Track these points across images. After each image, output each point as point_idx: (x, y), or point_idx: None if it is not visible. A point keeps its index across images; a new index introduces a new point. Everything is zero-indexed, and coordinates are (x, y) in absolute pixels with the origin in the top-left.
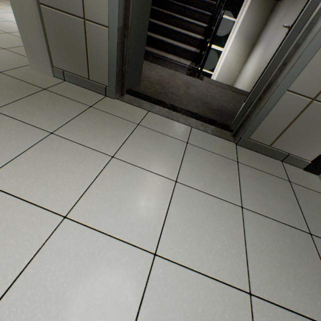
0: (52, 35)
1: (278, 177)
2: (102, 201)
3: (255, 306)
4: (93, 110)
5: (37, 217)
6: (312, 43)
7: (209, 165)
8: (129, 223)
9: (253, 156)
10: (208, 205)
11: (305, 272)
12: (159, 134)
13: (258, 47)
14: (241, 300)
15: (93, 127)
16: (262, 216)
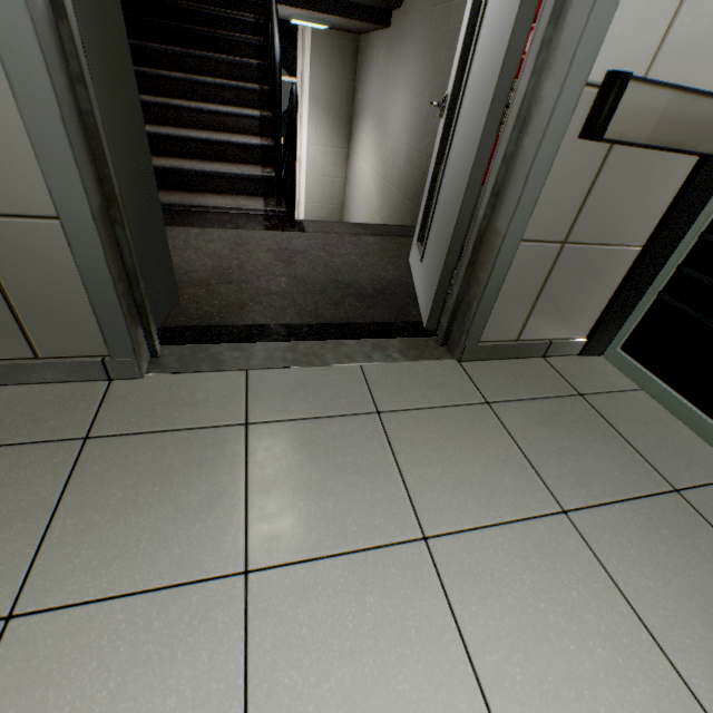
0: None
1: (561, 396)
2: None
3: None
4: (100, 445)
5: None
6: (540, 155)
7: (453, 445)
8: None
9: (500, 373)
10: (518, 555)
11: None
12: (310, 425)
13: (362, 125)
14: None
15: (132, 506)
16: (603, 508)
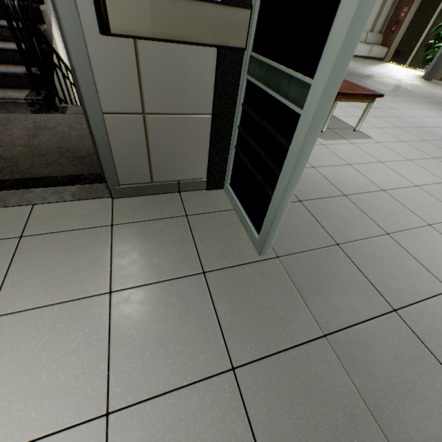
0: None
1: (171, 217)
2: None
3: (114, 425)
4: None
5: None
6: (72, 47)
7: (62, 255)
8: None
9: (138, 205)
10: (52, 323)
11: (191, 328)
12: None
13: None
14: (91, 434)
15: None
16: (141, 288)
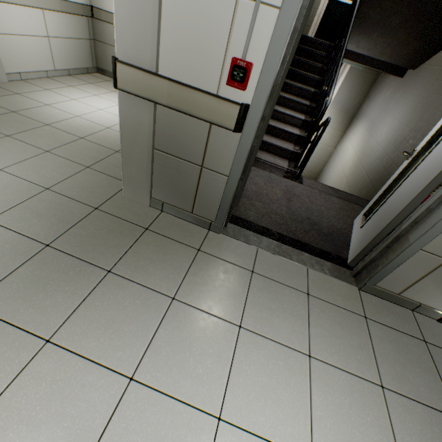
0: (160, 173)
1: (411, 336)
2: (246, 393)
3: None
4: (202, 255)
5: (195, 421)
6: None
7: (338, 327)
8: (279, 421)
9: (380, 306)
10: (348, 388)
11: None
12: (276, 284)
13: (359, 124)
14: None
15: (209, 282)
16: (405, 398)
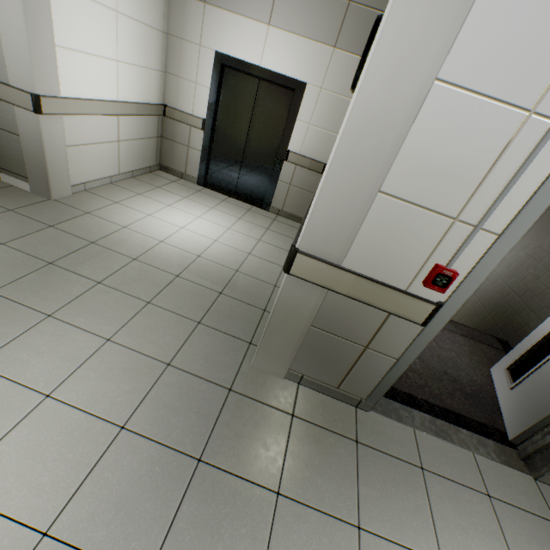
0: (308, 347)
1: None
2: None
3: None
4: (363, 449)
5: None
6: None
7: (536, 544)
8: None
9: None
10: None
11: None
12: (453, 485)
13: None
14: None
15: (385, 494)
16: None
